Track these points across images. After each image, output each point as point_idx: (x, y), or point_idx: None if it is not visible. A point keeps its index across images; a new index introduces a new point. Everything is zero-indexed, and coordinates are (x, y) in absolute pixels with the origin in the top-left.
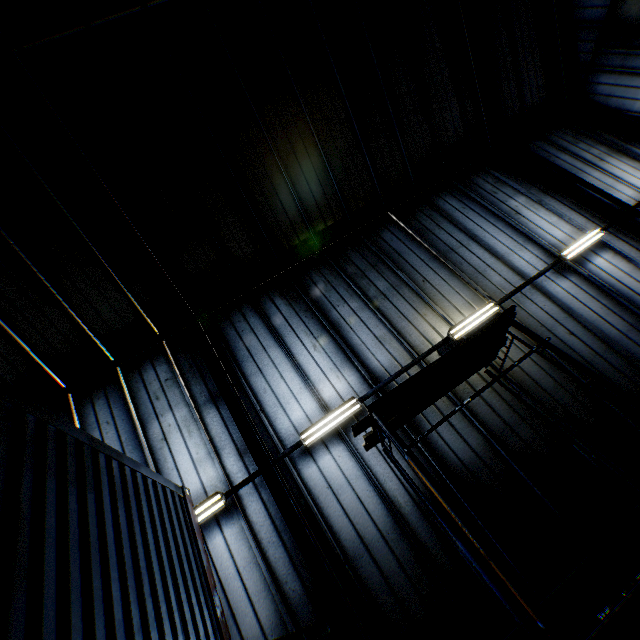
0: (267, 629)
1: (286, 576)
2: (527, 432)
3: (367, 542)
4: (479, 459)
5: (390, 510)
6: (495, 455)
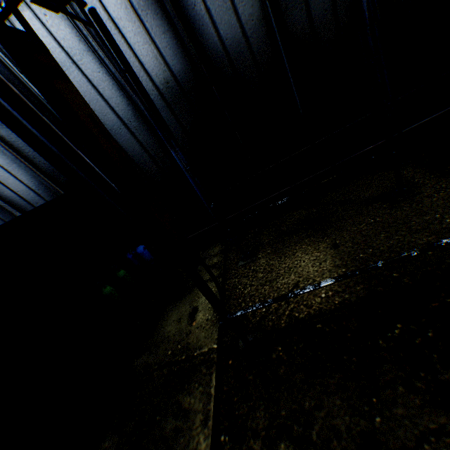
0: (33, 187)
1: (33, 154)
2: (323, 3)
3: (108, 129)
4: (245, 42)
5: (130, 99)
6: (267, 37)
